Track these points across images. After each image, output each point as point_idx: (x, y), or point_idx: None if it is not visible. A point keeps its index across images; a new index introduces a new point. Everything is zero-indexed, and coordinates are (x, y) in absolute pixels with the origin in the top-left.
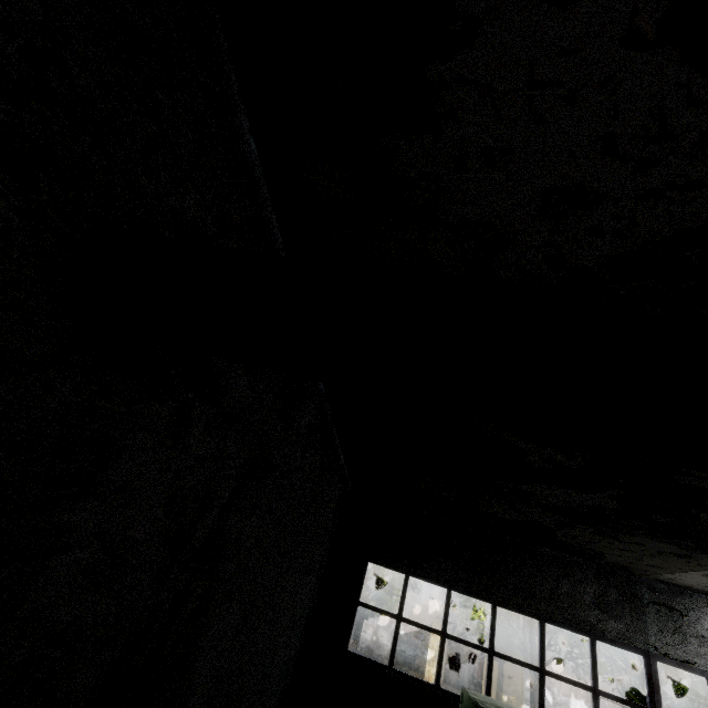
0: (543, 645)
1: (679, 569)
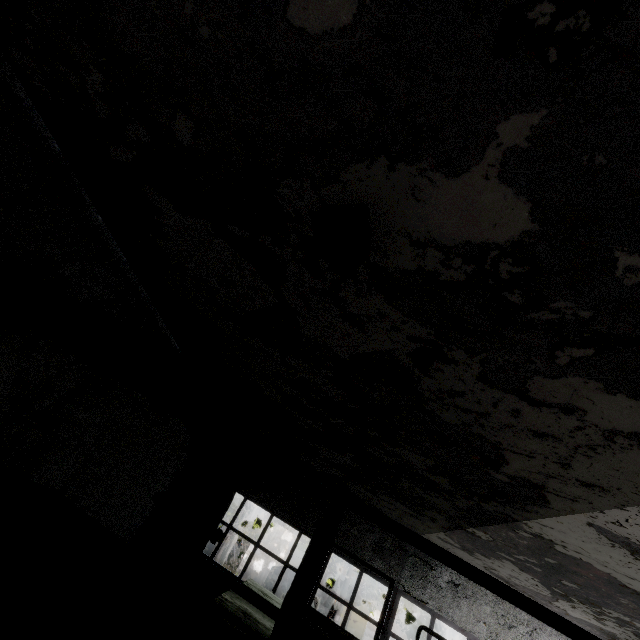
0: (325, 567)
1: (424, 530)
